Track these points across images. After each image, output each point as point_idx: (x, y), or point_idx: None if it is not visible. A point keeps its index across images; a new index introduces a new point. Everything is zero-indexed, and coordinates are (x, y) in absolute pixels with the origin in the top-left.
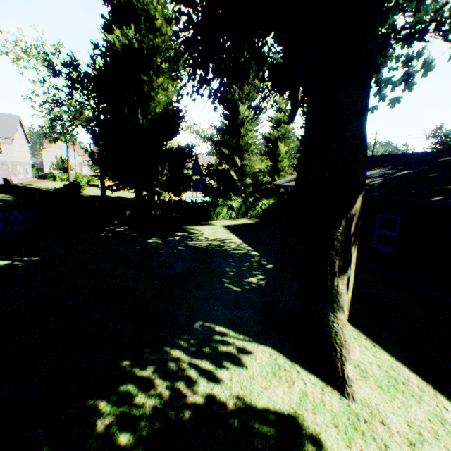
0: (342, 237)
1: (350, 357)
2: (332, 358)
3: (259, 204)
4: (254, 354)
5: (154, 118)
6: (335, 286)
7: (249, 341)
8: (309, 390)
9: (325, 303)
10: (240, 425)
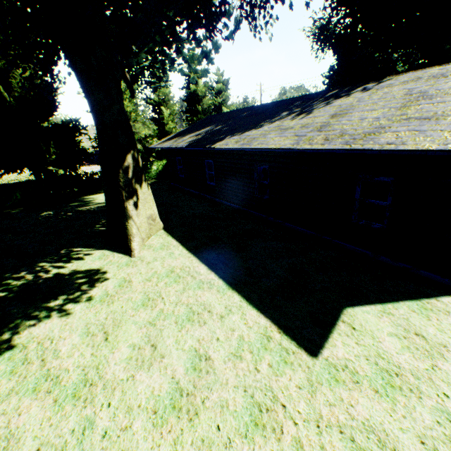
0: (124, 179)
1: (135, 239)
2: (128, 243)
3: (153, 166)
4: (93, 254)
5: (23, 95)
6: (126, 207)
7: (94, 250)
8: (115, 259)
9: (124, 217)
10: (69, 277)
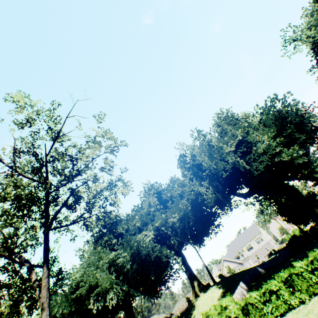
0: None
1: None
2: None
3: None
4: None
5: None
6: None
7: None
8: None
9: None
10: None
